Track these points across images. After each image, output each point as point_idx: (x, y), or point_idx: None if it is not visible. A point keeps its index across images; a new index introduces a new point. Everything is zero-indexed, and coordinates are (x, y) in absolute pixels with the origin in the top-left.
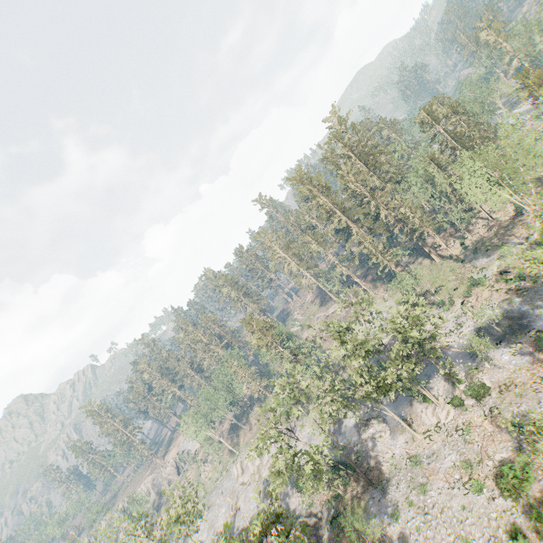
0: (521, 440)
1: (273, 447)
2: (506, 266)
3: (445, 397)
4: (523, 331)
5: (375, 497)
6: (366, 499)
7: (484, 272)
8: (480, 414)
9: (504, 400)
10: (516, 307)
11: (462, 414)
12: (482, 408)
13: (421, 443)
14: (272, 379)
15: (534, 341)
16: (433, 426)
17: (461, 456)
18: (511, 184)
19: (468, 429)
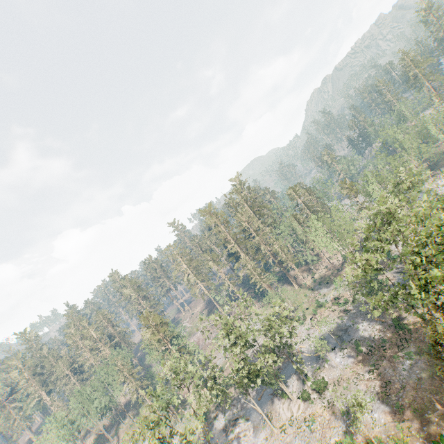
0: (347, 424)
1: None
2: (338, 295)
3: (298, 393)
4: (348, 340)
5: None
6: None
7: (325, 298)
8: (321, 405)
9: (337, 393)
10: (344, 323)
11: (309, 407)
12: (322, 400)
13: (277, 436)
14: (163, 361)
15: (355, 347)
16: (287, 420)
17: (307, 443)
18: (338, 239)
19: (313, 419)
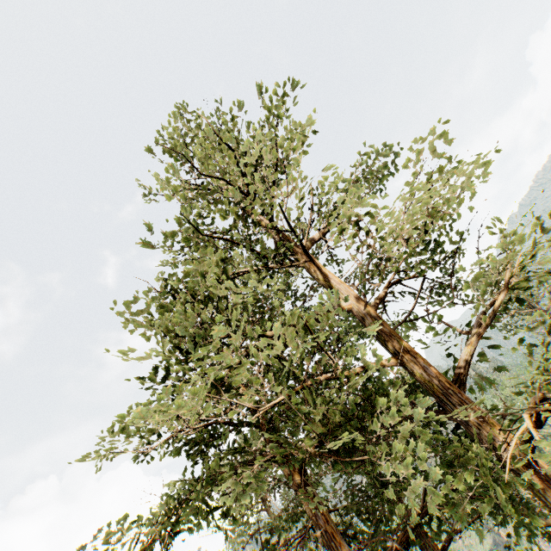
0: None
1: None
2: None
3: None
4: None
5: None
6: None
7: None
8: None
9: None
10: None
11: None
12: None
13: None
14: None
15: None
16: None
17: None
18: None
19: None
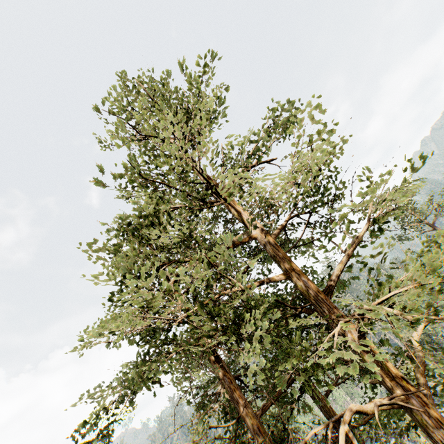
0: None
1: None
2: None
3: None
4: None
5: None
6: None
7: None
8: None
9: None
10: None
11: None
12: None
13: None
14: None
15: None
16: None
17: None
18: None
19: None
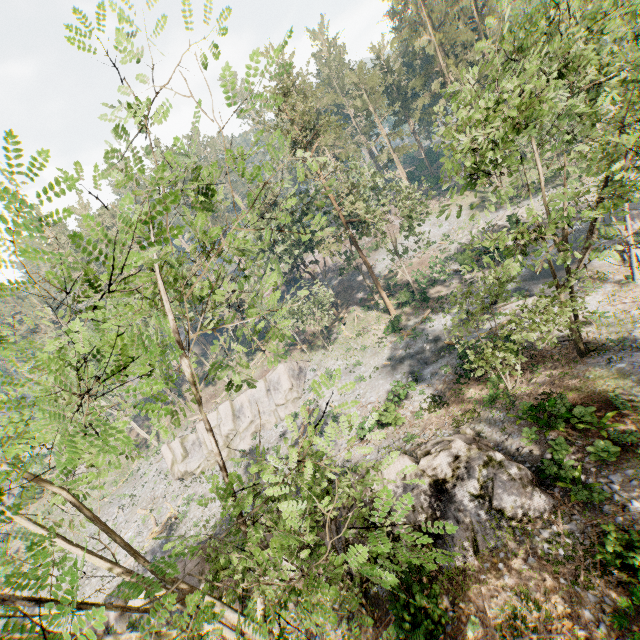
0: None
1: (265, 397)
2: None
3: None
4: None
5: (622, 358)
6: (595, 369)
7: None
8: None
9: None
10: None
11: None
12: None
13: None
14: None
15: None
16: None
17: None
18: None
19: None
